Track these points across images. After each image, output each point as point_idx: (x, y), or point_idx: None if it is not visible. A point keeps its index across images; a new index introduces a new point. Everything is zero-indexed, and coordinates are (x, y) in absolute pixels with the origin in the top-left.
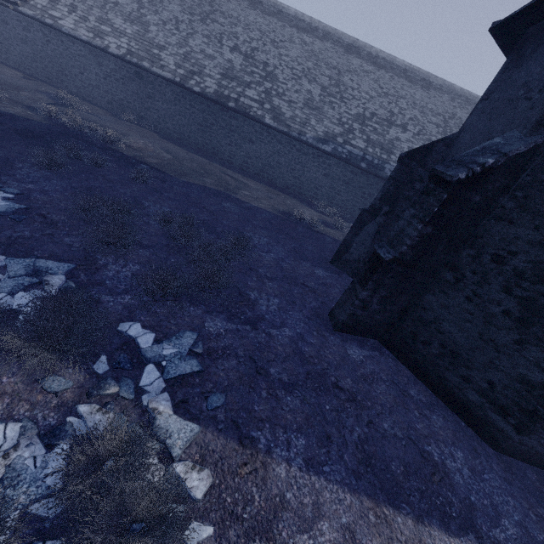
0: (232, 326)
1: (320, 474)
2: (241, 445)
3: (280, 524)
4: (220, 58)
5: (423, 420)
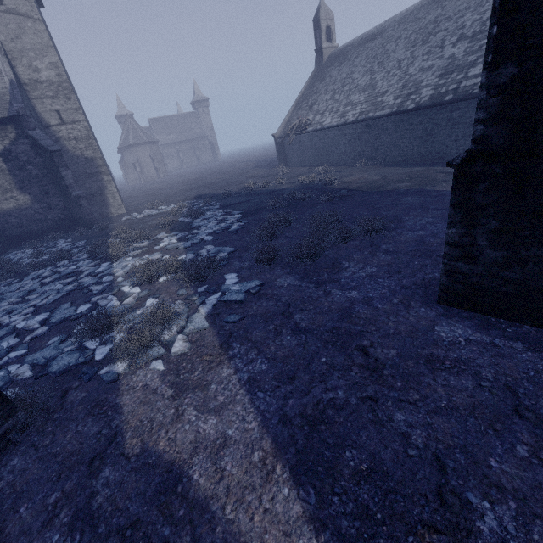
0: (297, 283)
1: (250, 394)
2: (220, 346)
3: (191, 395)
4: (439, 61)
5: (533, 468)
